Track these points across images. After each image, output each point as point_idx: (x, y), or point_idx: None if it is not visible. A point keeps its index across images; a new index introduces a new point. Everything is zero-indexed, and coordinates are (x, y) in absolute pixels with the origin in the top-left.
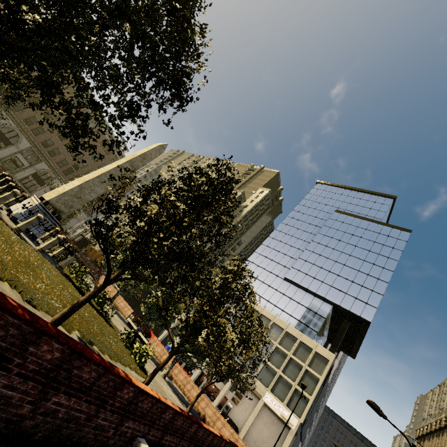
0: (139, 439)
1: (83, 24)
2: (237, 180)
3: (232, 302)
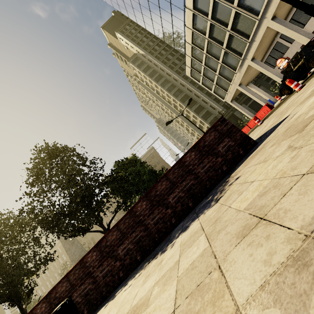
0: None
1: None
2: None
3: None
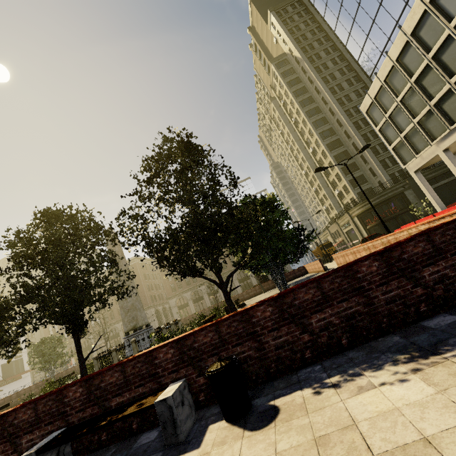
0: None
1: None
2: None
3: None
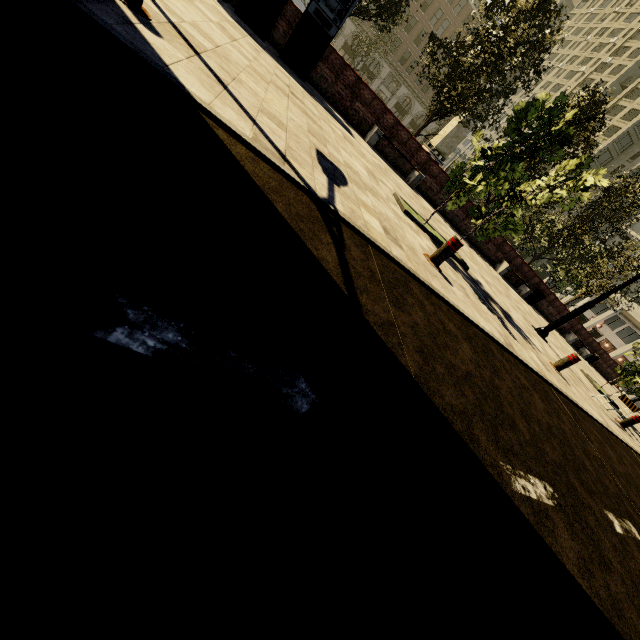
0: (503, 260)
1: (479, 65)
2: (601, 104)
3: (606, 220)
